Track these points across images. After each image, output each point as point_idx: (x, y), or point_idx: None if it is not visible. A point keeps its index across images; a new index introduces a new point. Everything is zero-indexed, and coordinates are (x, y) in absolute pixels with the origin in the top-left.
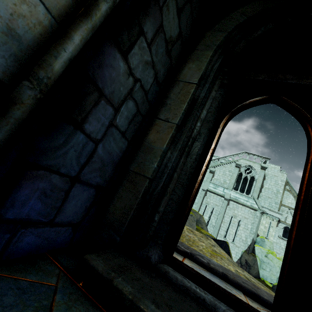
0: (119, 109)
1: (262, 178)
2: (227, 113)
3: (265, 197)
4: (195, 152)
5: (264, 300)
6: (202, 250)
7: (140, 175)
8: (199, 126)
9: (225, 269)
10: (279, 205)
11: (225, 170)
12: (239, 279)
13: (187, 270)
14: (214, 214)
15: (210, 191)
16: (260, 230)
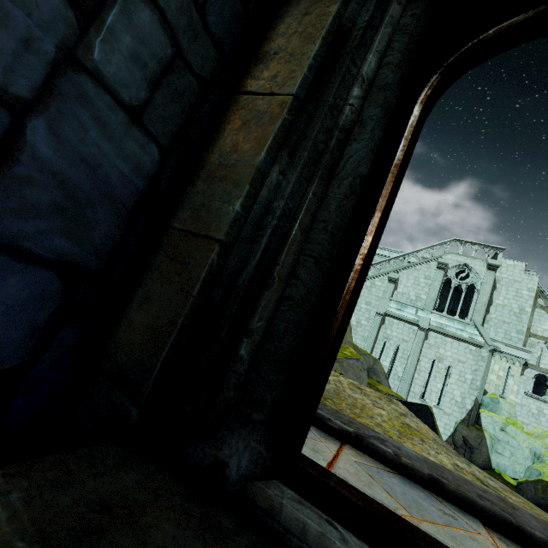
0: (98, 15)
1: (490, 287)
2: (435, 71)
3: (498, 321)
4: (349, 170)
5: (537, 539)
6: (381, 424)
7: (198, 237)
8: (358, 98)
9: (436, 466)
10: (524, 335)
11: (418, 276)
12: (469, 489)
13: (340, 496)
14: (401, 356)
15: (391, 316)
16: (488, 382)
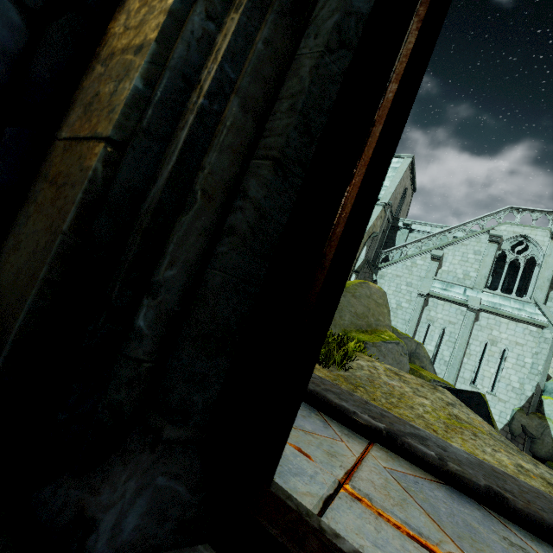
0: None
1: None
2: None
3: None
4: (335, 3)
5: None
6: (423, 416)
7: (82, 143)
8: None
9: (494, 472)
10: None
11: (466, 251)
12: (544, 507)
13: None
14: (447, 340)
15: (435, 297)
16: (552, 367)
